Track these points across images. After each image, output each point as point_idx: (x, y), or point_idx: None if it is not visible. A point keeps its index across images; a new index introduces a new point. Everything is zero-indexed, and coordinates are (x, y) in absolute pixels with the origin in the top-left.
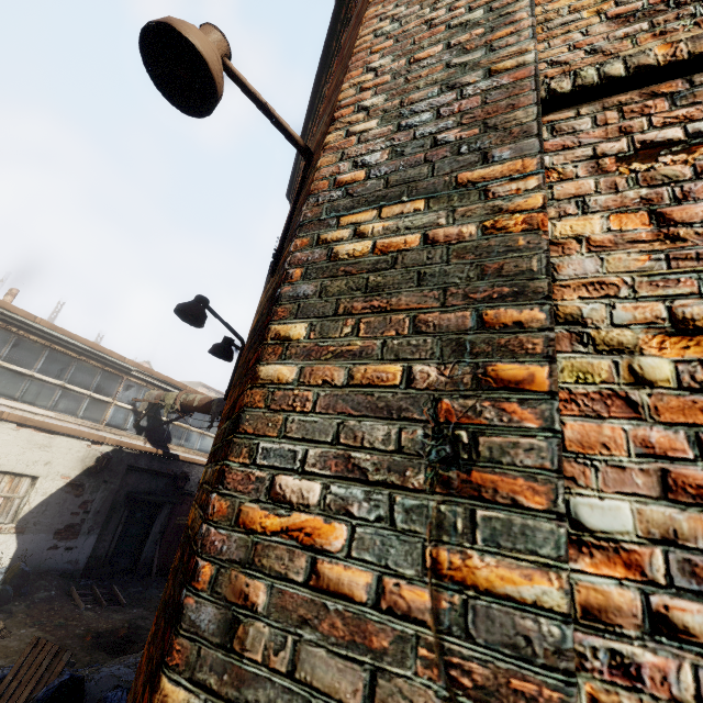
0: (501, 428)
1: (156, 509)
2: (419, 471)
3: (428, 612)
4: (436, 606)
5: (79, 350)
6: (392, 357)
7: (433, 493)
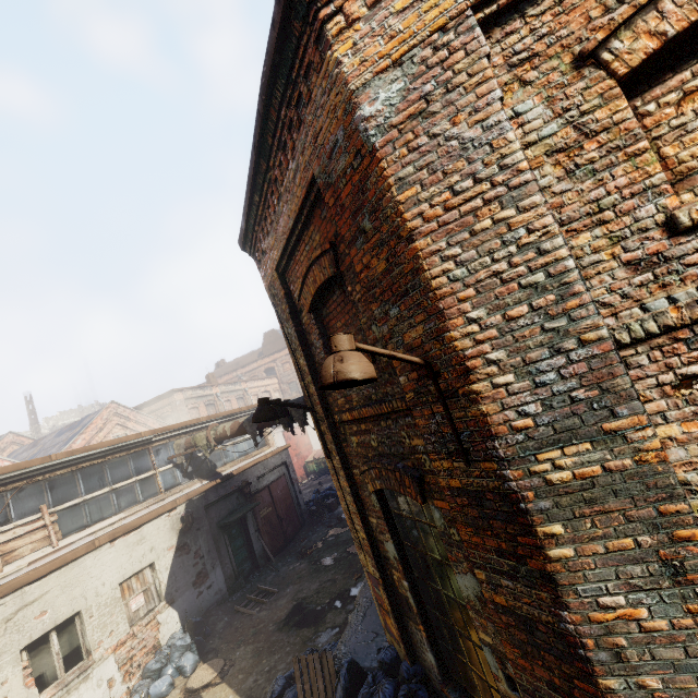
0: (690, 557)
1: (242, 519)
2: (664, 581)
3: (694, 624)
4: (696, 622)
5: (102, 455)
6: (623, 535)
7: (675, 587)
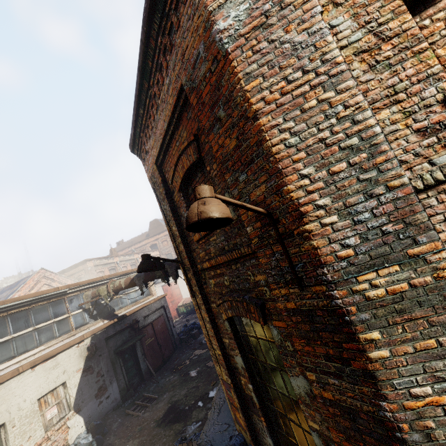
0: None
1: (133, 346)
2: None
3: None
4: None
5: (27, 303)
6: (428, 337)
7: None
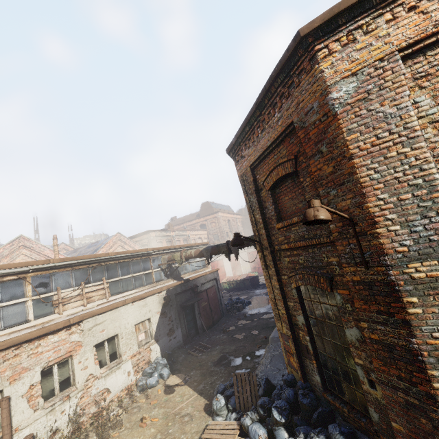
0: None
1: (192, 305)
2: None
3: None
4: None
5: (129, 257)
6: None
7: None
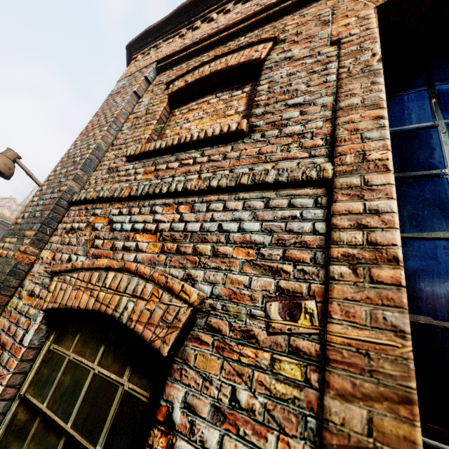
0: None
1: None
2: None
3: None
4: None
5: None
6: None
7: None
